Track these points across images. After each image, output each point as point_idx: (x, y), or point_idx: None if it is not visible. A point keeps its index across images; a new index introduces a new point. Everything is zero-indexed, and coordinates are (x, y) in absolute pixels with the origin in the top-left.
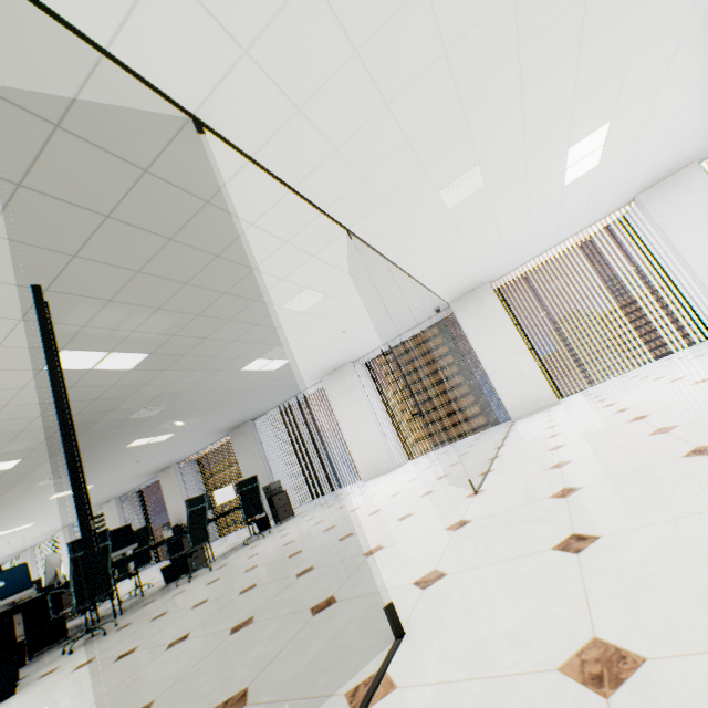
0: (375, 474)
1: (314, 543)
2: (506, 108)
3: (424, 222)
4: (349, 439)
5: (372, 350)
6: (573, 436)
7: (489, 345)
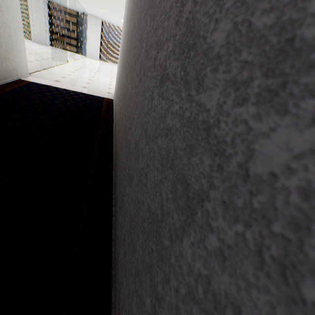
0: (38, 42)
1: (37, 50)
2: (111, 11)
3: (91, 6)
4: (31, 24)
5: (55, 2)
6: (93, 64)
7: (92, 35)
